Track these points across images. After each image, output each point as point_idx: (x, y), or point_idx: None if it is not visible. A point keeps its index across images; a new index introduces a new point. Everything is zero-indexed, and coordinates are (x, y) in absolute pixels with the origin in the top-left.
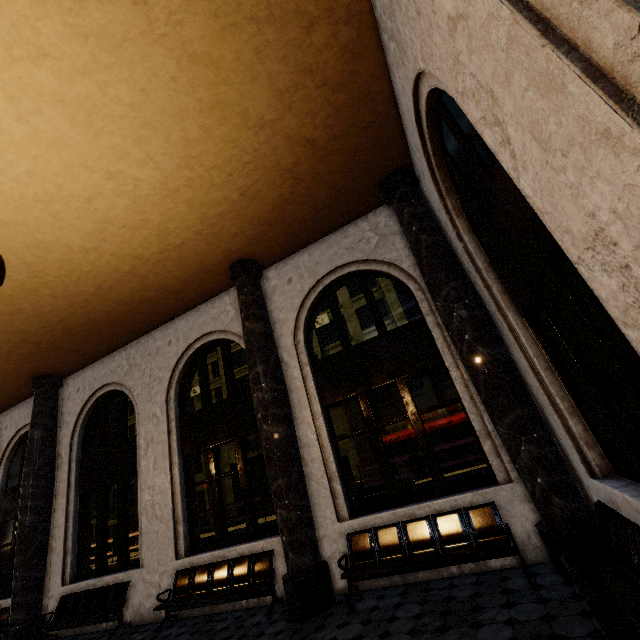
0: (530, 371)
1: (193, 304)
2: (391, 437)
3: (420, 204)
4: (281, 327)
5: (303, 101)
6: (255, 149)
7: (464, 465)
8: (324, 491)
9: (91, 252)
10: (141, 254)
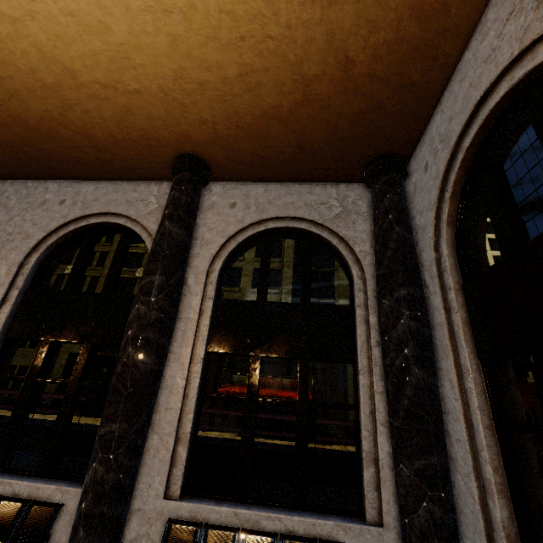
0: (463, 419)
1: (113, 175)
2: (235, 389)
3: (404, 197)
4: (201, 246)
5: (376, 0)
6: (289, 24)
7: (283, 436)
8: (164, 452)
9: (5, 21)
10: (78, 71)
